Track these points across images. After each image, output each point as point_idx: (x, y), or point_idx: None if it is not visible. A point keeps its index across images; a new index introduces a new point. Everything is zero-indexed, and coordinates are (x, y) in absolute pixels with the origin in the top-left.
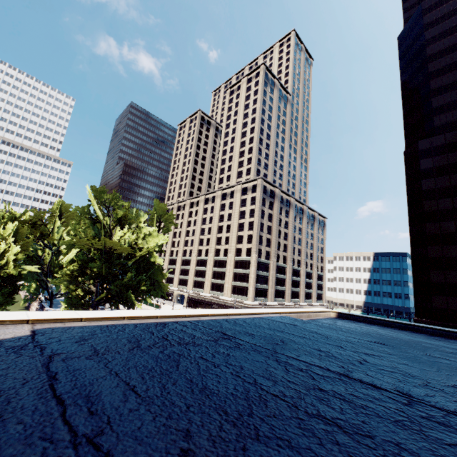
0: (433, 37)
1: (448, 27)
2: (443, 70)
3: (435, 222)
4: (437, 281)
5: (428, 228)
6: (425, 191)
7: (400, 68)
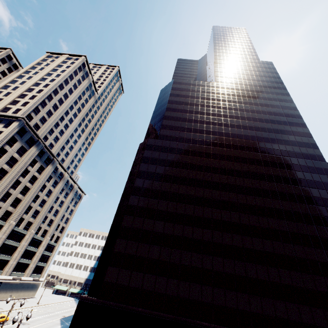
0: (173, 94)
1: (180, 93)
2: (173, 109)
3: (137, 196)
4: (119, 251)
5: (131, 200)
6: (140, 171)
7: (156, 103)
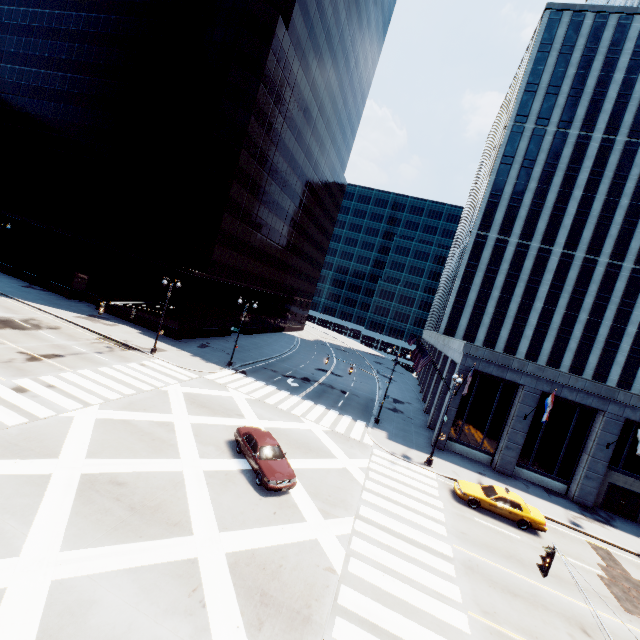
0: None
1: None
2: None
3: (248, 153)
4: (225, 228)
5: (242, 158)
6: (258, 102)
7: None
